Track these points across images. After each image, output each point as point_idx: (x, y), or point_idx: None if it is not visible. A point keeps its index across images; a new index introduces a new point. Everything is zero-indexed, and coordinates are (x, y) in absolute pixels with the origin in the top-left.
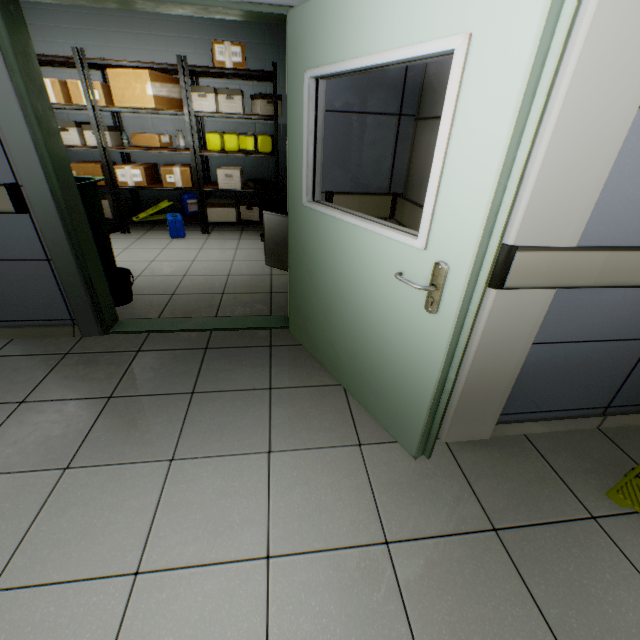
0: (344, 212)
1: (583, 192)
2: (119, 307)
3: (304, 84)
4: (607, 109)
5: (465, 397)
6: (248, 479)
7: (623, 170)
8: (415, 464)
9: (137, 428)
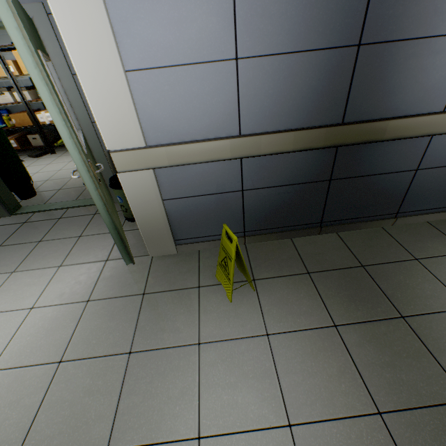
0: None
1: (127, 118)
2: (27, 200)
3: None
4: (107, 76)
5: (145, 231)
6: (43, 278)
7: (148, 103)
8: (128, 268)
9: (5, 259)
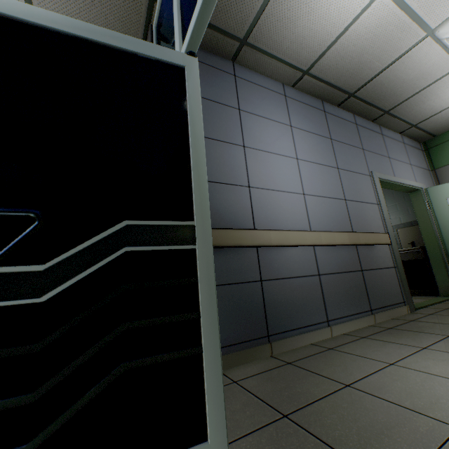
0: None
1: None
2: None
3: (447, 201)
4: None
5: None
6: None
7: None
8: None
9: None
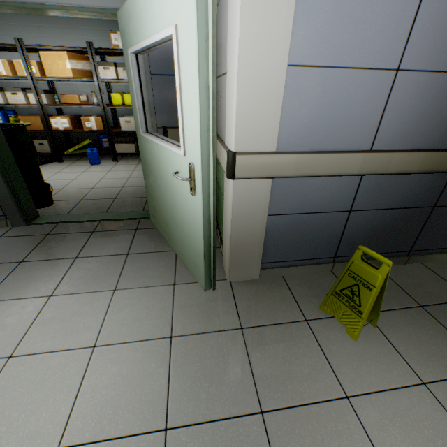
0: (158, 137)
1: (269, 117)
2: (43, 208)
3: (129, 58)
4: (268, 67)
5: (234, 251)
6: (96, 305)
7: (294, 104)
8: (206, 294)
9: (34, 279)
